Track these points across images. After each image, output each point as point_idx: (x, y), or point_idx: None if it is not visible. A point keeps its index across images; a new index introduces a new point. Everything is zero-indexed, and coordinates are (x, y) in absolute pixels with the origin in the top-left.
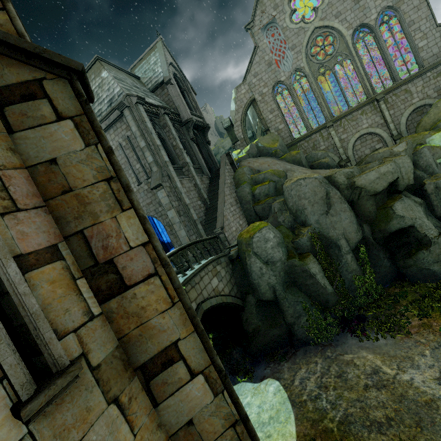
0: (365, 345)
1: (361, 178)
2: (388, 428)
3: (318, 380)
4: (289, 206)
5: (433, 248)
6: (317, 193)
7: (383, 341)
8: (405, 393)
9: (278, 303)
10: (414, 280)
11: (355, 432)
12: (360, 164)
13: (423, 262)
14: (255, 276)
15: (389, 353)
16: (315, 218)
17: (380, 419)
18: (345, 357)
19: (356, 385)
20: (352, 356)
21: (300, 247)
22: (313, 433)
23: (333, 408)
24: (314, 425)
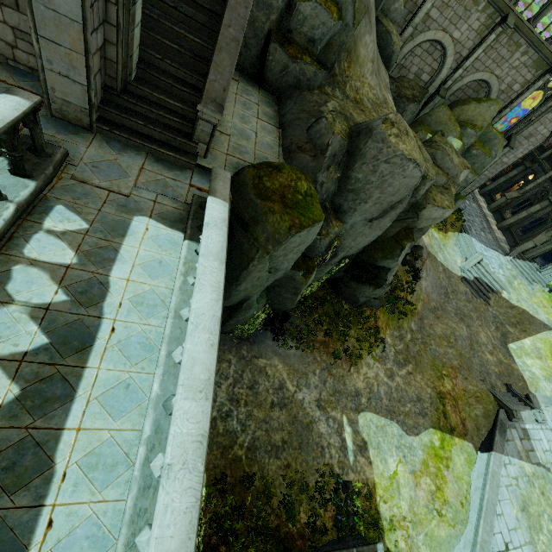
0: (279, 351)
1: (432, 209)
2: (283, 452)
3: (230, 390)
4: (354, 174)
5: (378, 290)
6: (396, 195)
7: (294, 350)
8: (297, 414)
9: (236, 310)
10: (338, 294)
11: (260, 459)
12: (426, 142)
13: (362, 293)
14: (243, 287)
15: (295, 366)
16: (358, 219)
17: (278, 443)
18: (260, 363)
19: (265, 402)
20: (266, 362)
21: (311, 248)
22: (224, 464)
23: (243, 430)
24: (225, 453)
